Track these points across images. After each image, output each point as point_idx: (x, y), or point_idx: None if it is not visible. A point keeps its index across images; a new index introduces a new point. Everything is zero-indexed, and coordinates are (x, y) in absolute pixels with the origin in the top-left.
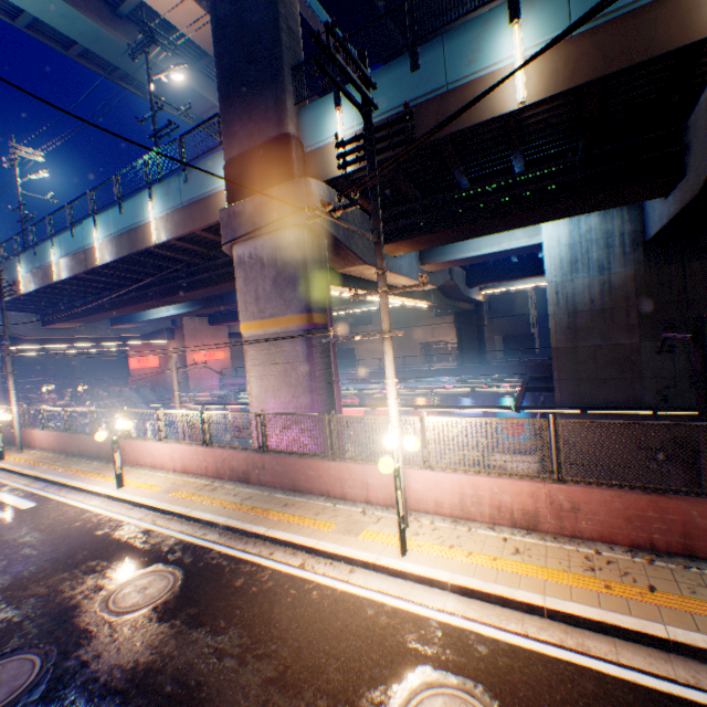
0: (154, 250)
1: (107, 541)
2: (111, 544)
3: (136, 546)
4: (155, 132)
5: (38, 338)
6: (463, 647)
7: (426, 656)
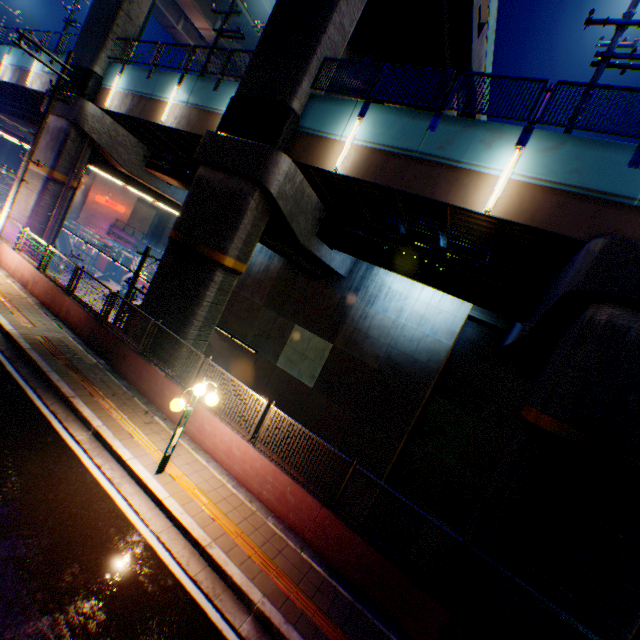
0: (31, 91)
1: None
2: None
3: None
4: (69, 20)
5: None
6: None
7: None
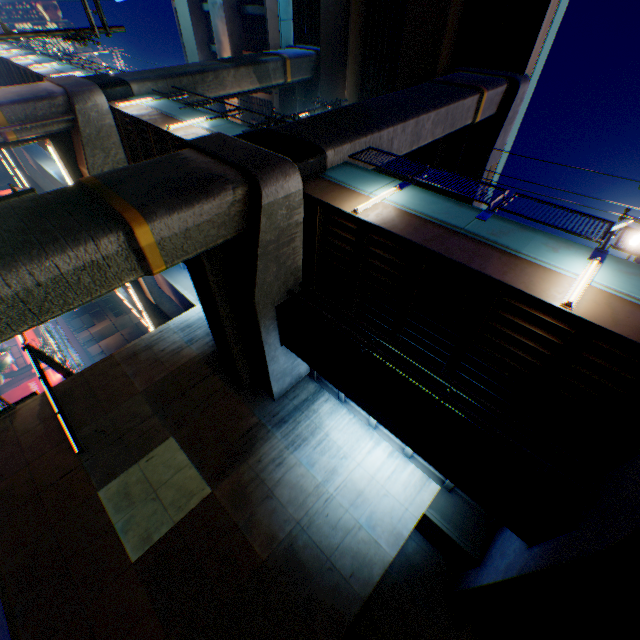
0: None
1: None
2: None
3: None
4: None
5: None
6: None
7: None
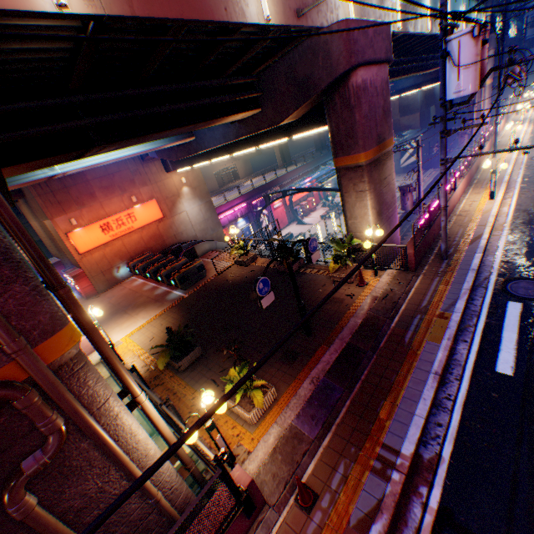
0: None
1: None
2: None
3: None
4: None
5: None
6: None
7: None
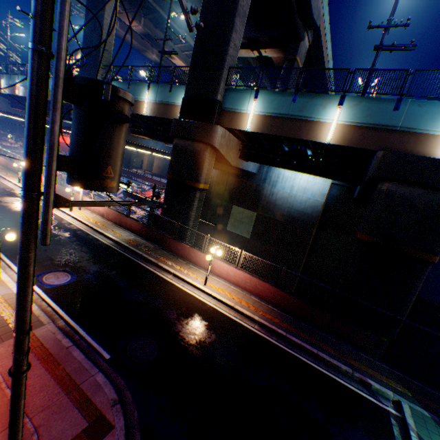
0: None
1: (9, 192)
2: (10, 192)
3: (16, 194)
4: None
5: (8, 112)
6: (62, 220)
7: (55, 219)
